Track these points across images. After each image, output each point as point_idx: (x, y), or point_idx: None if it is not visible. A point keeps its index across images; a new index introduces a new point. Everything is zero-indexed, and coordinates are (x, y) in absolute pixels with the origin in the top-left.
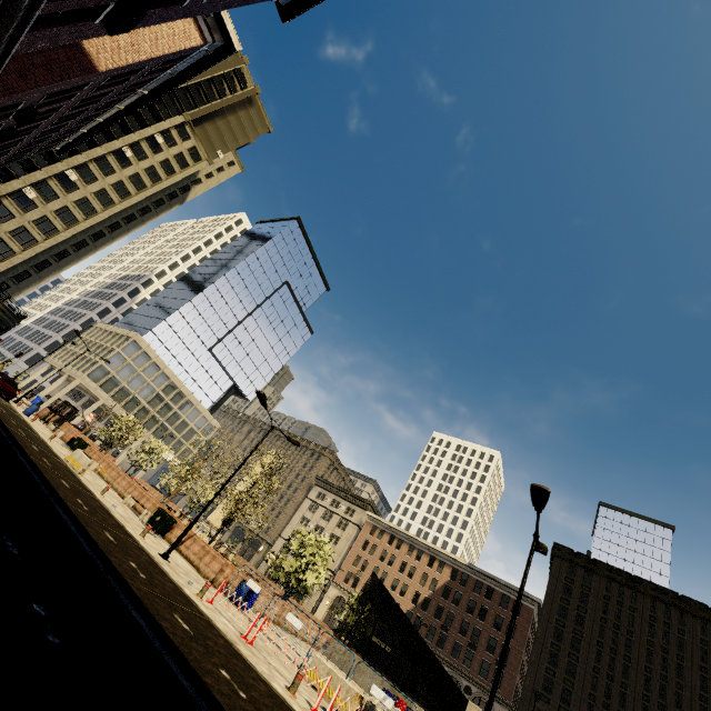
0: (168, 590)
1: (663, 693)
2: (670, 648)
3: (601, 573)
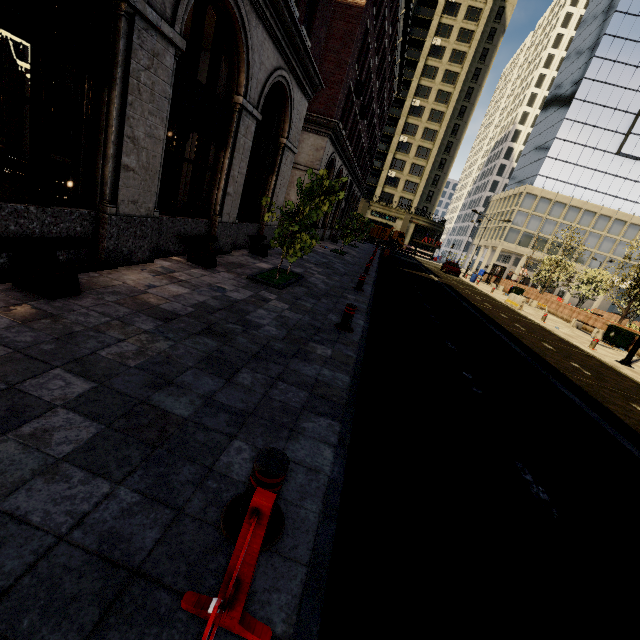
0: (625, 387)
1: None
2: None
3: None
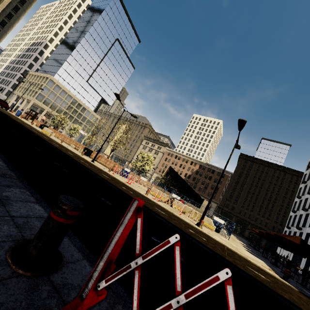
0: (97, 169)
1: (271, 197)
2: (277, 184)
3: (257, 162)
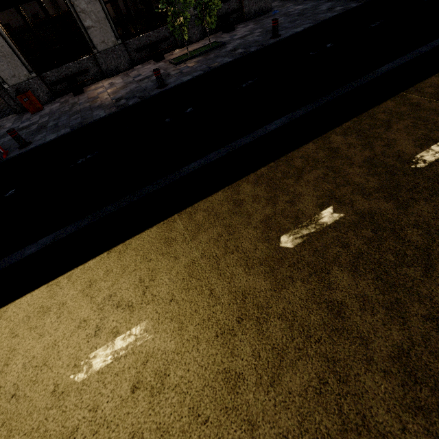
0: None
1: None
2: None
3: None
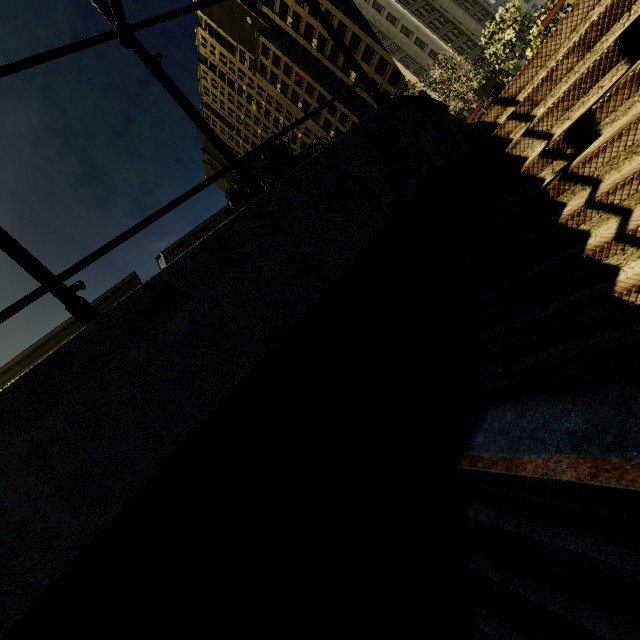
0: None
1: None
2: None
3: None
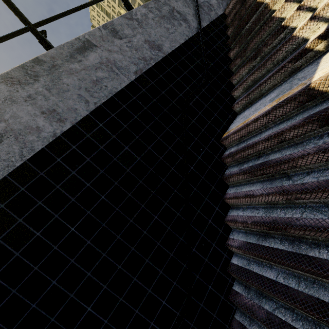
0: None
1: None
2: None
3: None
